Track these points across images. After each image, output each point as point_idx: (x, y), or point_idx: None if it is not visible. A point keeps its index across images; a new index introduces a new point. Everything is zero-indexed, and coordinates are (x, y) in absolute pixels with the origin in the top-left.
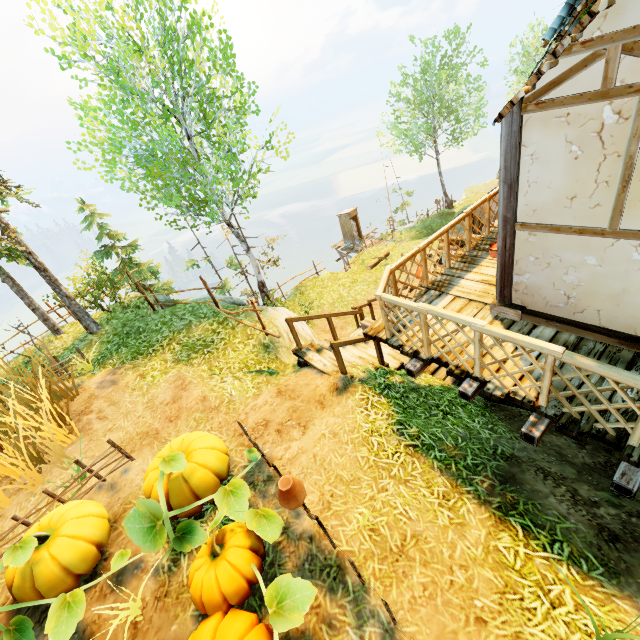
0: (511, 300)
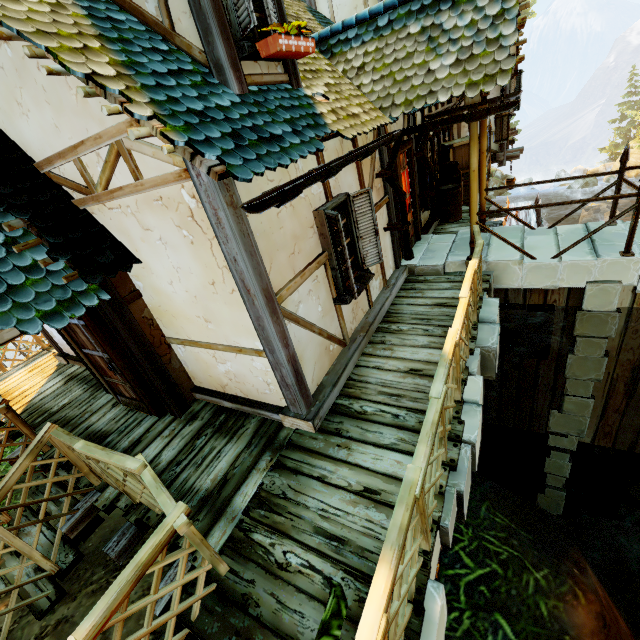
0: (63, 350)
